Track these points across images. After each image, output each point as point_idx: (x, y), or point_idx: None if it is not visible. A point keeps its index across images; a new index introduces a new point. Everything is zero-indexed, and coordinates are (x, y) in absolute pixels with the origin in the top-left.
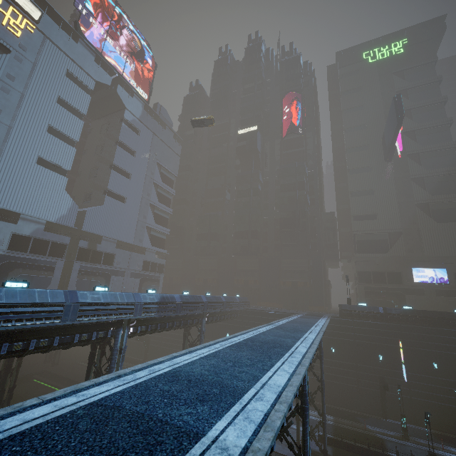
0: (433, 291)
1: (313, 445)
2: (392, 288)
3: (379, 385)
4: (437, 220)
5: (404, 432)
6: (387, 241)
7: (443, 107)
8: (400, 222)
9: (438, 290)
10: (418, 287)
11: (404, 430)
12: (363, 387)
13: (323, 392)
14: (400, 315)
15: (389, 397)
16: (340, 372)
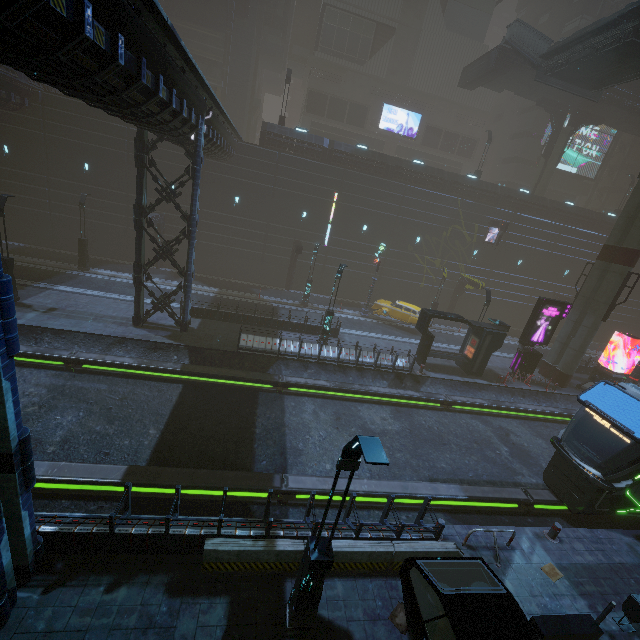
0: (395, 146)
1: (170, 320)
2: (349, 133)
3: (292, 252)
4: (448, 25)
5: (305, 299)
6: (370, 41)
7: None
8: (401, 6)
9: (400, 146)
10: (380, 137)
11: (305, 297)
12: (271, 255)
13: (191, 238)
14: (350, 156)
15: (300, 266)
16: (243, 234)
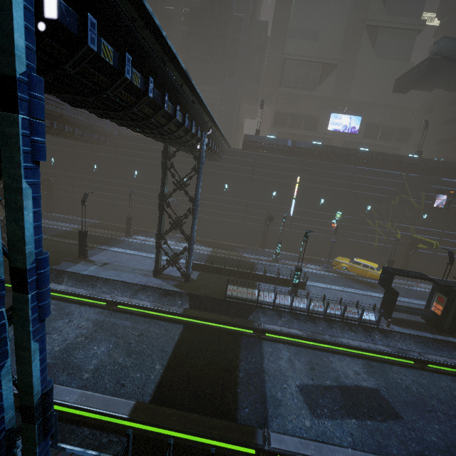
0: (341, 141)
1: (178, 272)
2: (305, 136)
3: (265, 220)
4: (378, 55)
5: (276, 256)
6: (318, 75)
7: None
8: (340, 50)
9: (345, 140)
10: (329, 136)
11: (276, 255)
12: (249, 223)
13: (194, 214)
14: (308, 150)
15: (271, 231)
16: (230, 209)
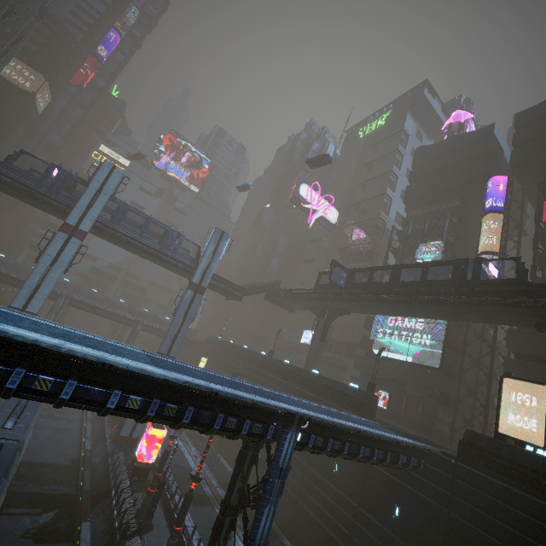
0: (307, 352)
1: None
2: (289, 346)
3: None
4: None
5: None
6: None
7: (389, 177)
8: None
9: None
10: (301, 347)
11: None
12: None
13: None
14: (220, 344)
15: None
16: None
